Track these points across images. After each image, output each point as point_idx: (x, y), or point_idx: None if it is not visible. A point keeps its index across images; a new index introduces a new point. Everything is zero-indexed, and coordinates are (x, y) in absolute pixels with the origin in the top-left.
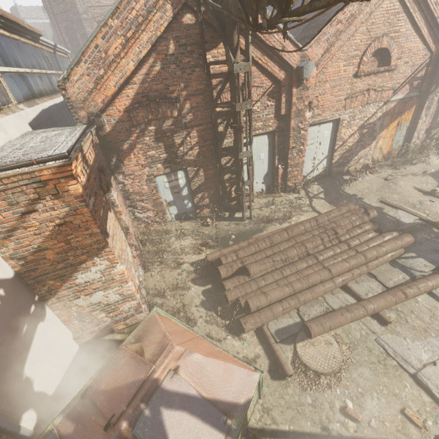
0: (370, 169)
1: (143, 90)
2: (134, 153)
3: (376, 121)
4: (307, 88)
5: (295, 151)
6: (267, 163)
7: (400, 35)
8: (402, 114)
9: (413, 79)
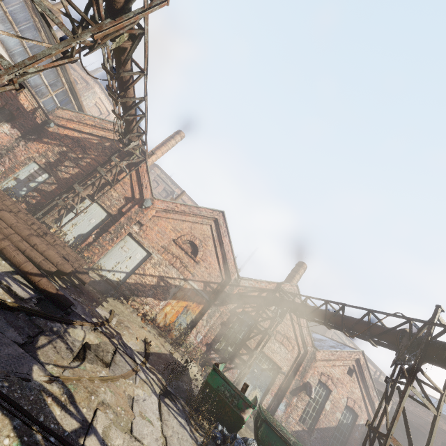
0: (145, 319)
1: (81, 139)
2: (44, 145)
3: (173, 285)
4: (143, 213)
5: (109, 236)
6: (90, 228)
7: (208, 249)
8: (192, 302)
9: (208, 283)
